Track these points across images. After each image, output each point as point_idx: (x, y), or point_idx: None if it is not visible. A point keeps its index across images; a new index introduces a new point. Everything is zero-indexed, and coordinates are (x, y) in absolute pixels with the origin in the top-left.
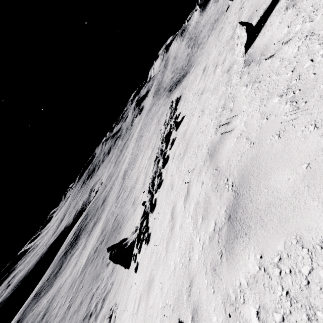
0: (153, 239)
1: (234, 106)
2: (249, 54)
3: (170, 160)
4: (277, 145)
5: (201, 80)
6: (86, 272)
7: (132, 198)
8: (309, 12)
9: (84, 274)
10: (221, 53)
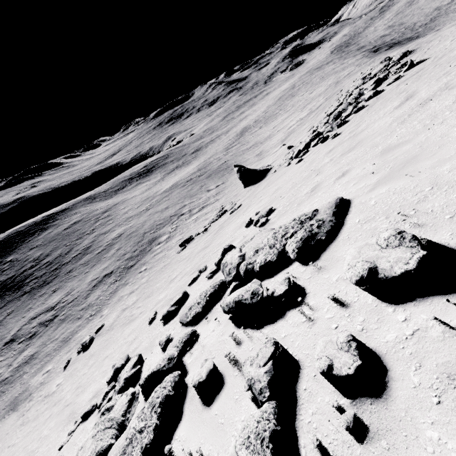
0: (352, 128)
1: None
2: None
3: (391, 88)
4: None
5: None
6: (174, 192)
7: (258, 150)
8: None
9: (169, 193)
10: None
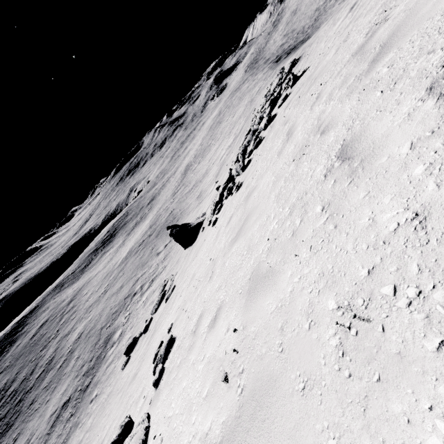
0: (249, 178)
1: (396, 3)
2: None
3: (281, 113)
4: None
5: (345, 19)
6: (128, 262)
7: (198, 191)
8: None
9: (124, 264)
10: None
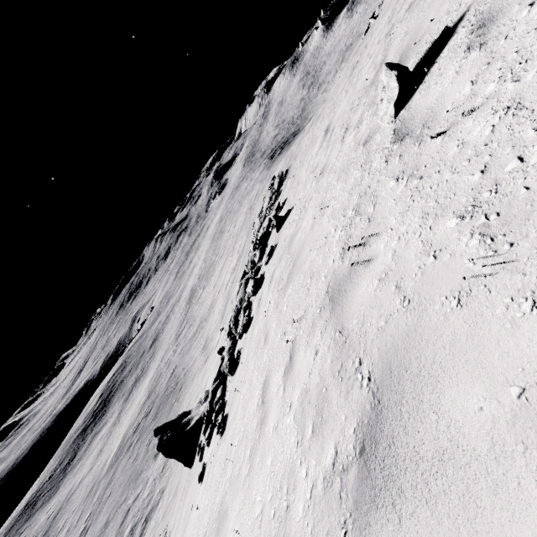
0: (230, 430)
1: (375, 214)
2: (401, 119)
3: (266, 285)
4: (456, 321)
5: (321, 149)
6: (118, 467)
7: (203, 338)
8: (512, 62)
9: (113, 472)
10: (355, 108)
